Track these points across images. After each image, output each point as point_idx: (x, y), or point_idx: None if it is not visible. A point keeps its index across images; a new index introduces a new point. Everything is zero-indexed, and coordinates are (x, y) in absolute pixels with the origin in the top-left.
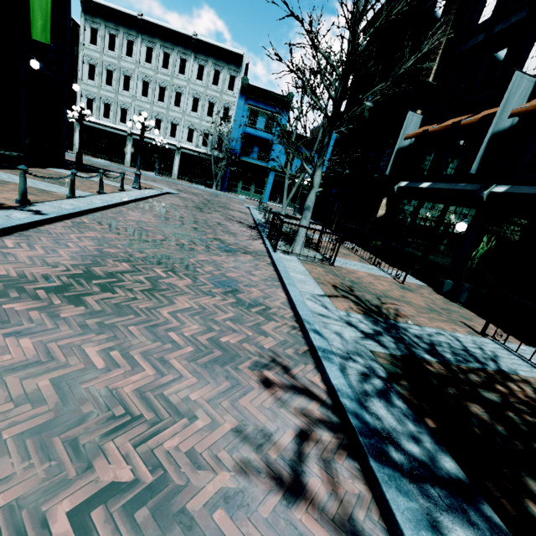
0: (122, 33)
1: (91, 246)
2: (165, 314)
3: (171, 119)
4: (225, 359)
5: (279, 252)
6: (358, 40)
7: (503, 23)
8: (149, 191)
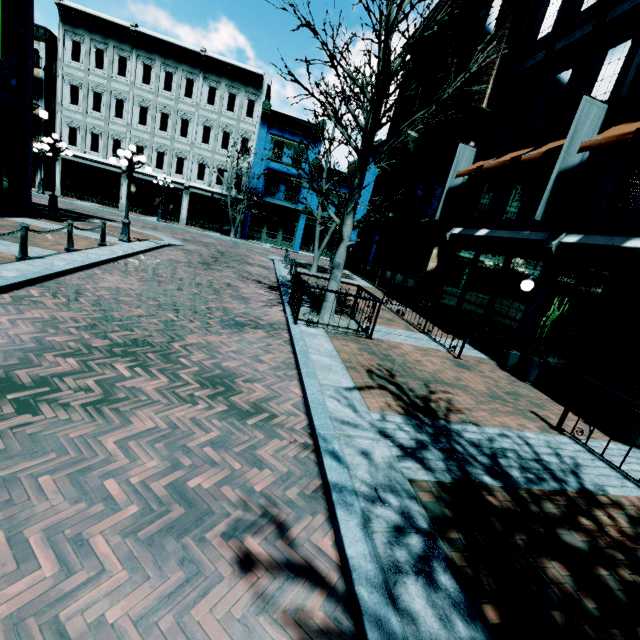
0: (112, 48)
1: (28, 334)
2: (109, 445)
3: (176, 152)
4: (187, 523)
5: (301, 324)
6: (389, 56)
7: (566, 39)
8: (142, 244)
